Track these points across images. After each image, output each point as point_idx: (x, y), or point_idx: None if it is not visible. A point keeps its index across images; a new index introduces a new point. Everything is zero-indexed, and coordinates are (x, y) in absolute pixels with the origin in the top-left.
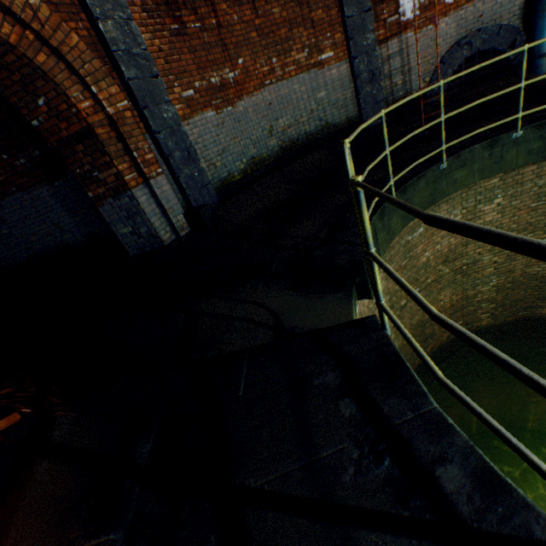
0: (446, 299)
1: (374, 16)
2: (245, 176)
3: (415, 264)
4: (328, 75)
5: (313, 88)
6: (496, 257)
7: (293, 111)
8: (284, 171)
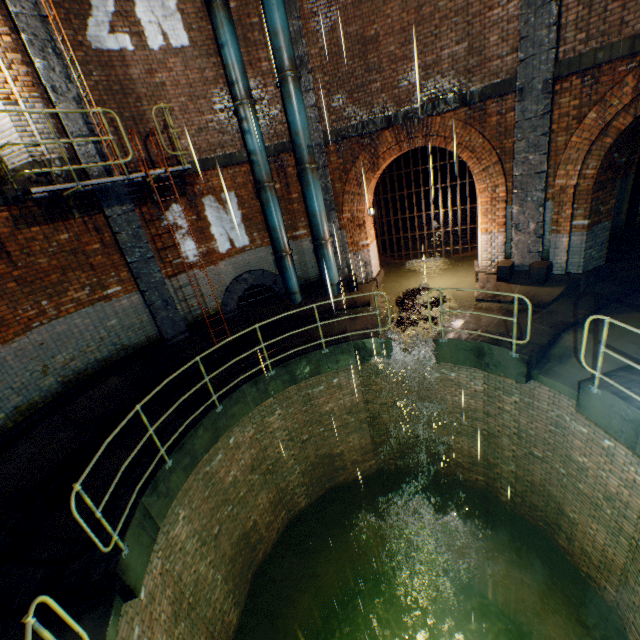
0: (264, 499)
1: (161, 259)
2: (4, 433)
3: (220, 486)
4: (118, 305)
5: (102, 318)
6: (293, 450)
7: (77, 343)
8: (67, 410)
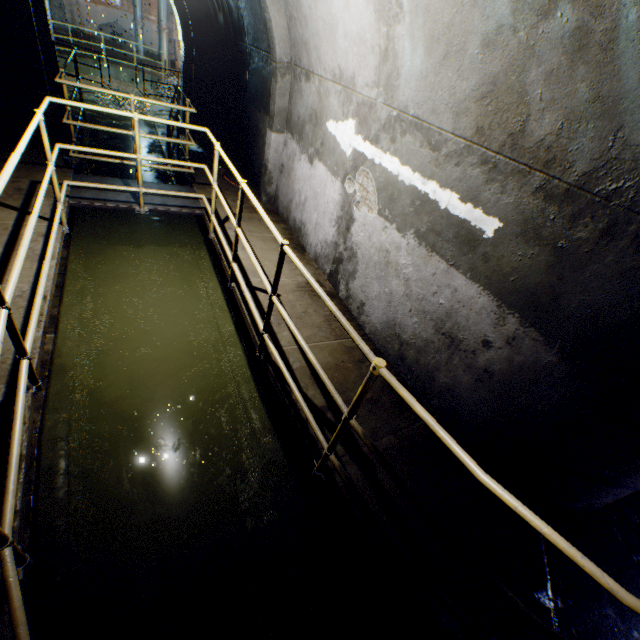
0: None
1: None
2: None
3: None
4: None
5: None
6: None
7: None
8: None
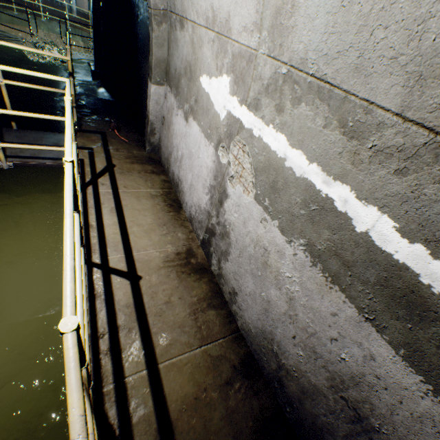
0: None
1: None
2: None
3: None
4: None
5: None
6: None
7: None
8: None
